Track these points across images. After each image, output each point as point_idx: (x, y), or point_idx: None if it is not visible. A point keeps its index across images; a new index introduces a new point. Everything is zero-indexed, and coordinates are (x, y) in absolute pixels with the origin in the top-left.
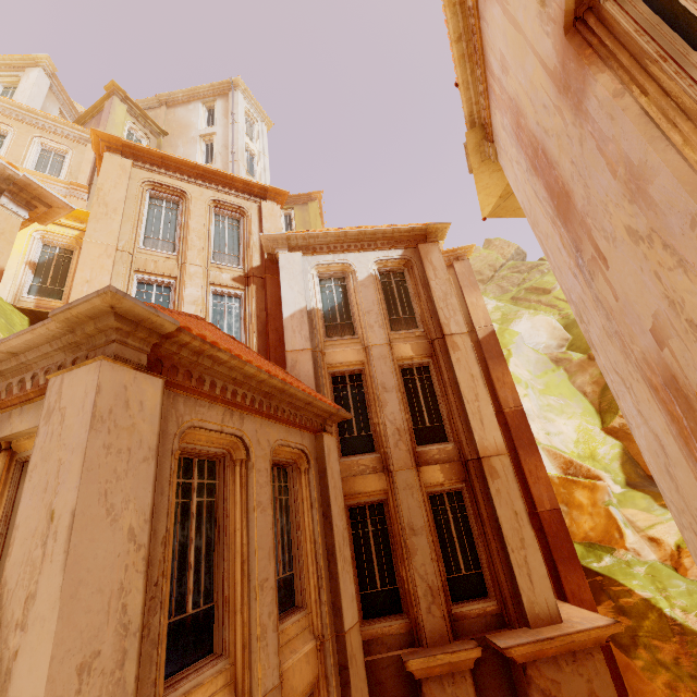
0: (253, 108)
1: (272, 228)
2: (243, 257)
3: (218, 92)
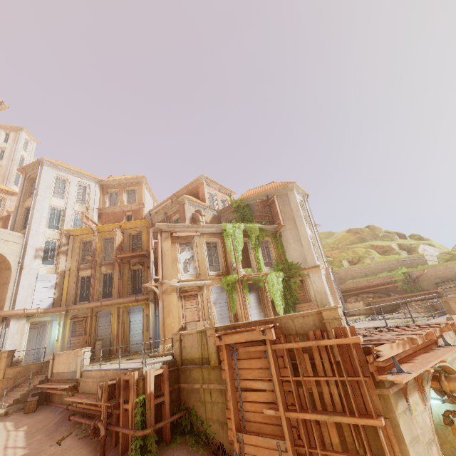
0: (30, 137)
1: (14, 205)
2: (0, 212)
3: (13, 129)
